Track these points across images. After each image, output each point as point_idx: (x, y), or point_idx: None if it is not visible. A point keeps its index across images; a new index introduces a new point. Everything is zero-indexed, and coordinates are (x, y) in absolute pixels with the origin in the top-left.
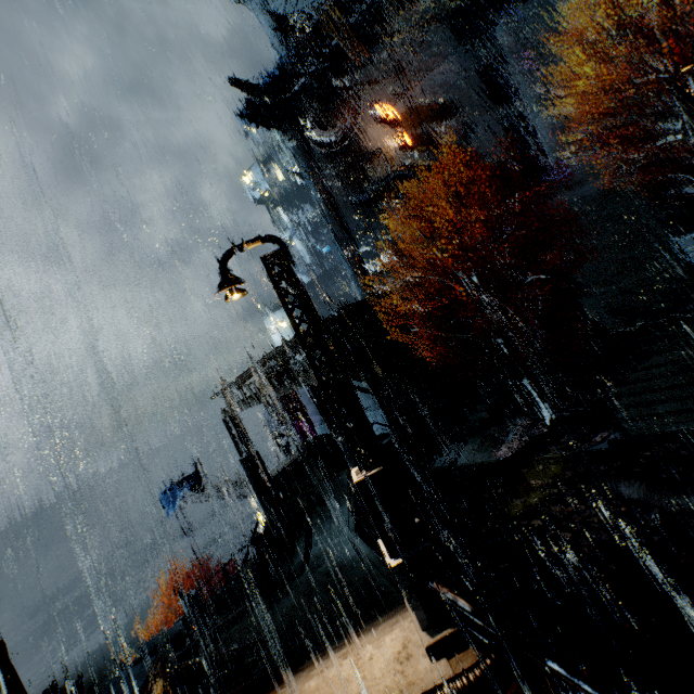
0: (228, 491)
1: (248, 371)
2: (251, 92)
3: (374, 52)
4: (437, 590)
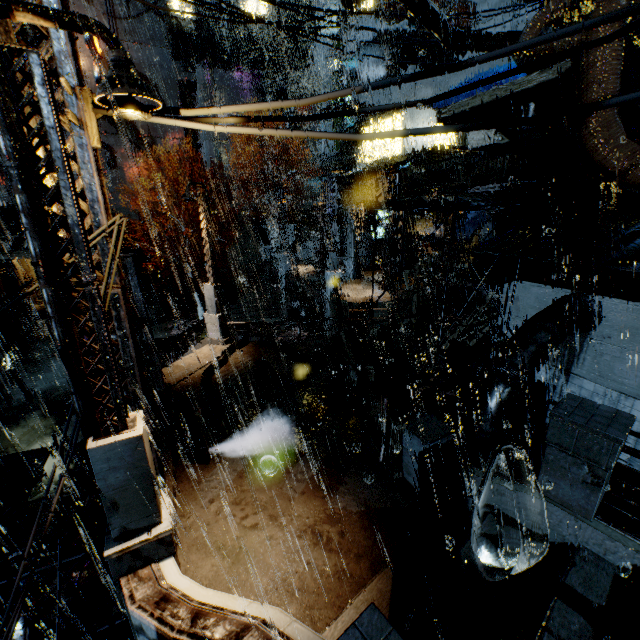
0: None
1: None
2: None
3: None
4: (231, 323)
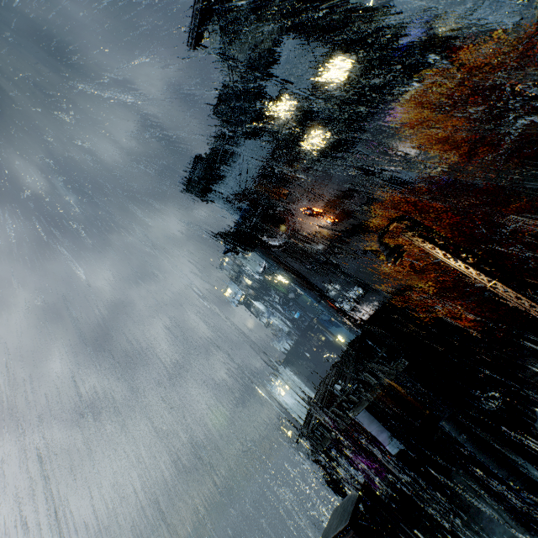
0: None
1: (314, 407)
2: (228, 237)
3: (291, 188)
4: None
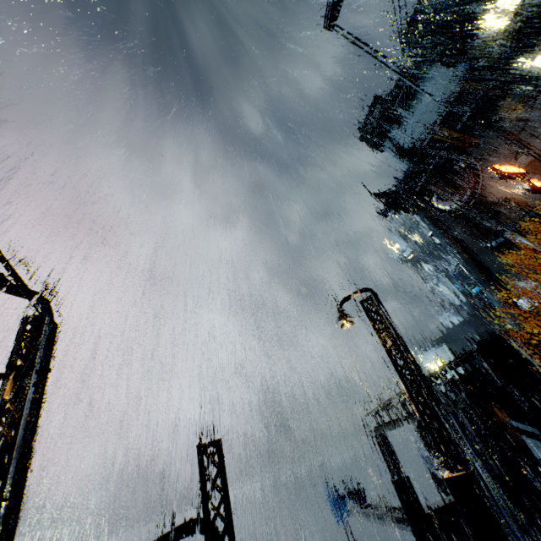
0: (384, 514)
1: (394, 396)
2: (386, 197)
3: (482, 137)
4: None
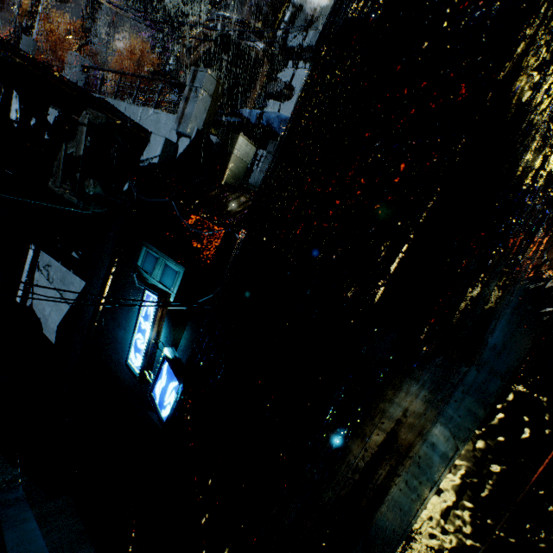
0: None
1: None
2: None
3: None
4: None
